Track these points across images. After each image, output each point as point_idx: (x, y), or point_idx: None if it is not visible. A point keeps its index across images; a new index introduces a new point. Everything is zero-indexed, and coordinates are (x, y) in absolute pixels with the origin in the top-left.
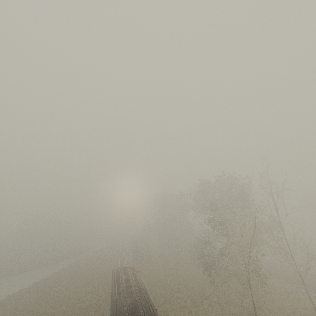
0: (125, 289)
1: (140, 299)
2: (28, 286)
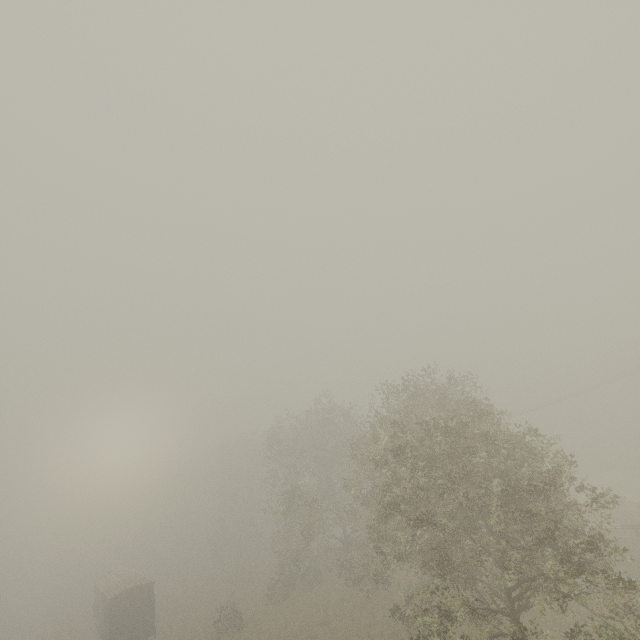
0: (115, 577)
1: (131, 575)
2: None
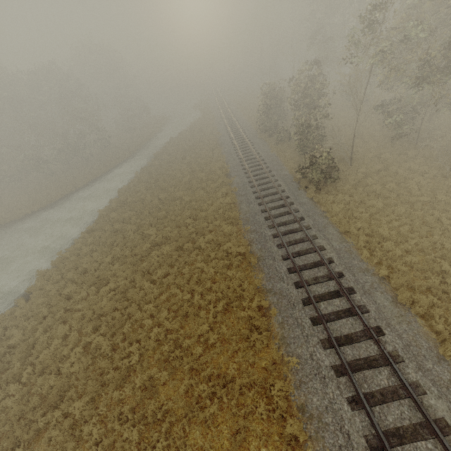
0: None
1: None
2: (16, 302)
